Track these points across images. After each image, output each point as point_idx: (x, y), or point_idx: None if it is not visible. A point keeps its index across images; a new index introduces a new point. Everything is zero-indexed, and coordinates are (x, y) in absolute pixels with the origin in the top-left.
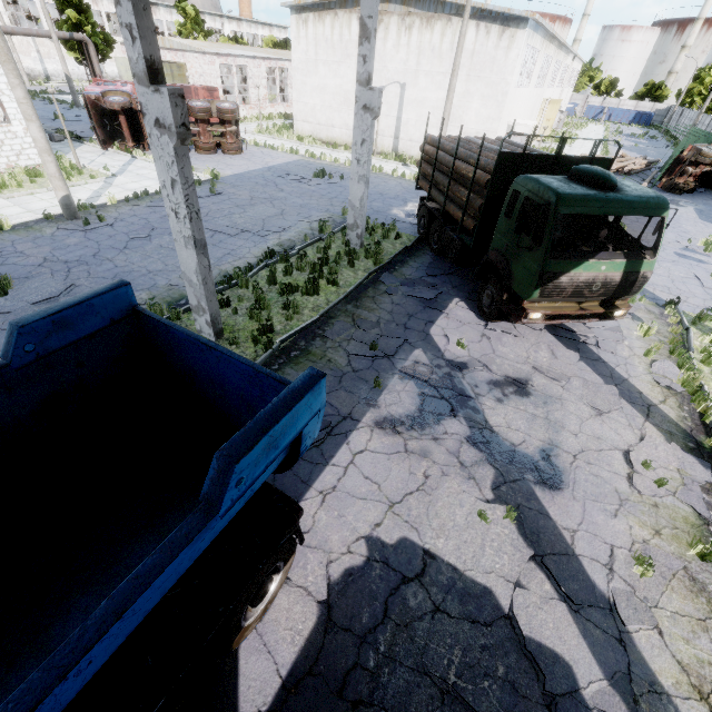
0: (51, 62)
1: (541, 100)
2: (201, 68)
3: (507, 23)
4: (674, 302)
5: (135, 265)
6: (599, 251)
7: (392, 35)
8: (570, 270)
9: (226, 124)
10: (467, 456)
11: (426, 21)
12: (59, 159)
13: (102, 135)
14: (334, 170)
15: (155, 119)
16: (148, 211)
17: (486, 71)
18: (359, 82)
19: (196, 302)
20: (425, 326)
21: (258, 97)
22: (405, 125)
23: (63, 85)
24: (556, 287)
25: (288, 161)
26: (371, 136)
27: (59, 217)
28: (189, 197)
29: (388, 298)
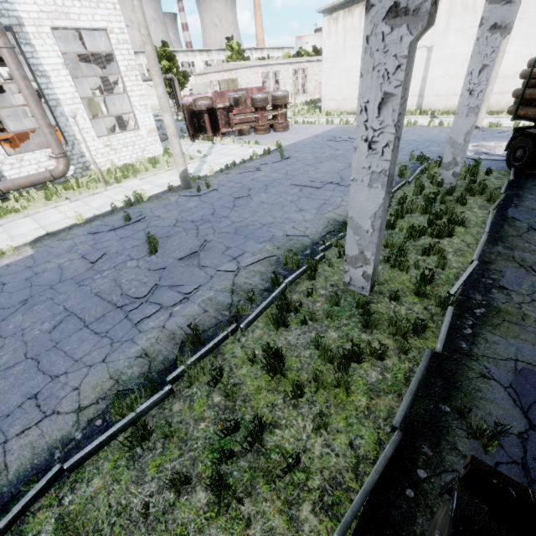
0: (150, 100)
1: None
2: (248, 78)
3: None
4: None
5: (248, 219)
6: None
7: None
8: None
9: (278, 108)
10: None
11: None
12: (167, 151)
13: (192, 131)
14: None
15: (389, 7)
16: (239, 177)
17: (530, 11)
18: None
19: (356, 251)
20: None
21: (293, 88)
22: (430, 82)
23: (157, 112)
24: None
25: (328, 129)
26: (494, 59)
27: (177, 188)
28: (399, 117)
29: None
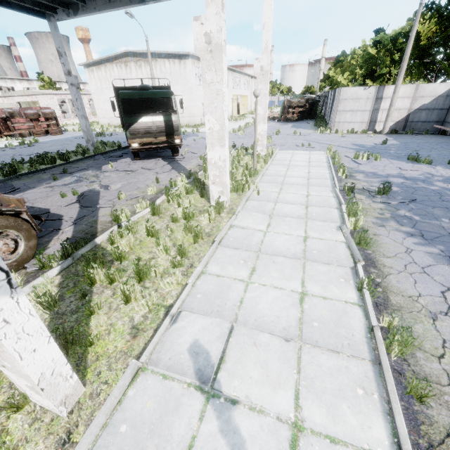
0: None
1: (231, 95)
2: (47, 102)
3: (181, 58)
4: (234, 146)
5: None
6: (147, 113)
7: (133, 70)
8: (137, 122)
9: (49, 120)
10: (79, 188)
11: (147, 62)
12: None
13: None
14: (110, 133)
15: None
16: None
17: (179, 79)
18: (66, 74)
19: None
20: (102, 165)
21: None
22: None
23: None
24: (135, 130)
25: None
26: (79, 96)
27: None
28: None
29: (92, 161)
